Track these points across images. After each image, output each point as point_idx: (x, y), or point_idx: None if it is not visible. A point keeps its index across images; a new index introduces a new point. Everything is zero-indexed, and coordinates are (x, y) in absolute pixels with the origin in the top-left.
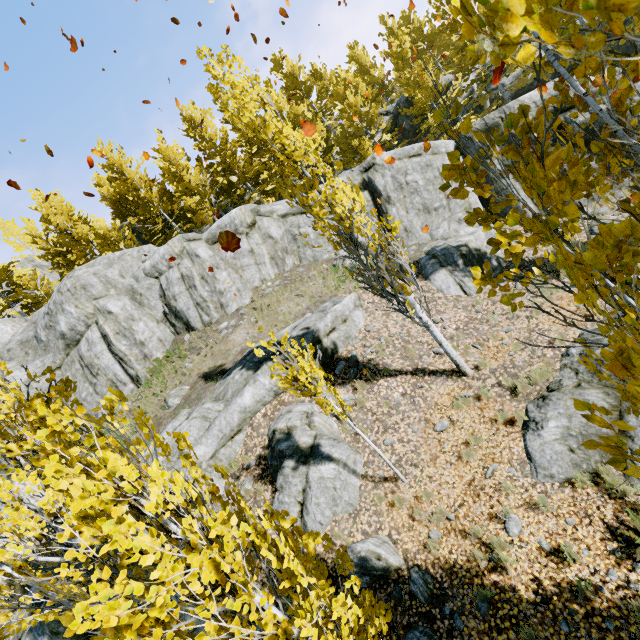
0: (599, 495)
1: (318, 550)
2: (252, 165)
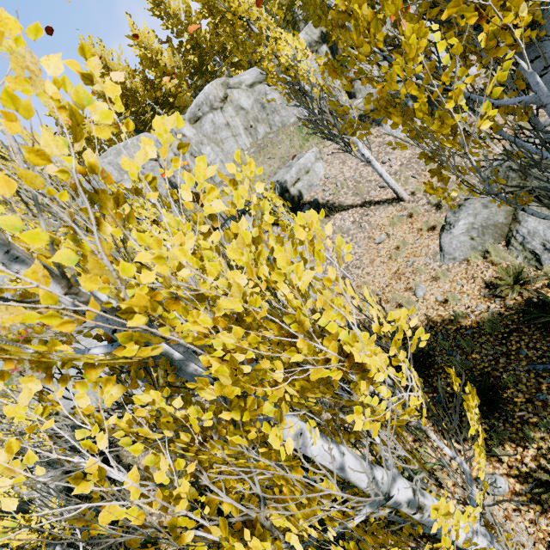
0: (485, 265)
1: None
2: (217, 37)
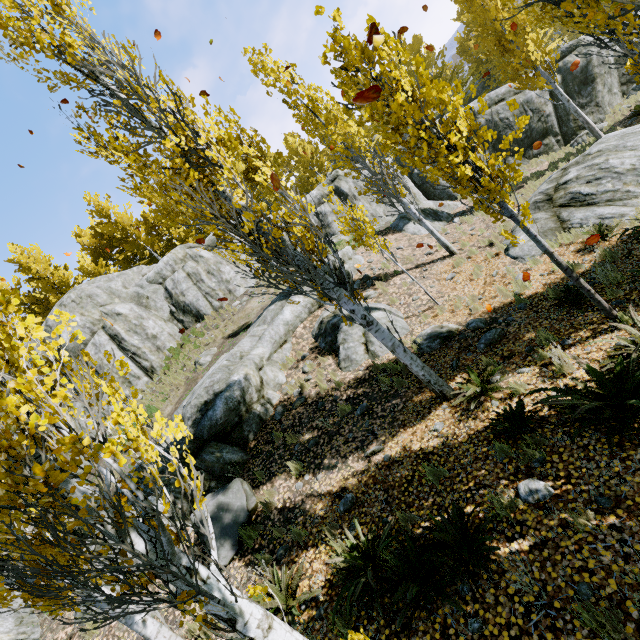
0: (563, 248)
1: (391, 358)
2: None
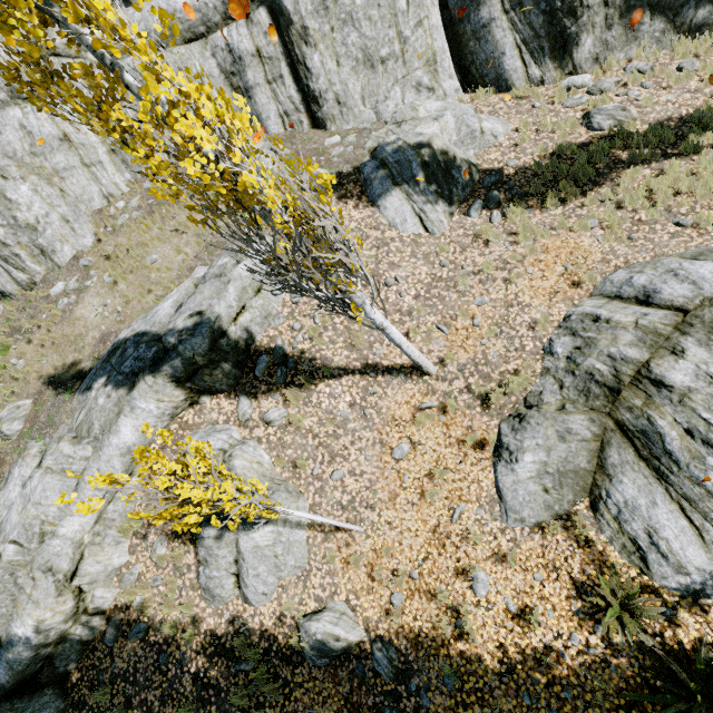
0: (568, 543)
1: (266, 624)
2: None
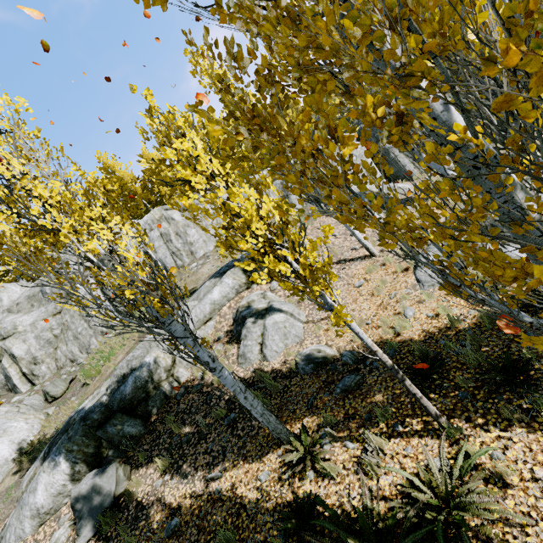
0: None
1: (275, 367)
2: None
